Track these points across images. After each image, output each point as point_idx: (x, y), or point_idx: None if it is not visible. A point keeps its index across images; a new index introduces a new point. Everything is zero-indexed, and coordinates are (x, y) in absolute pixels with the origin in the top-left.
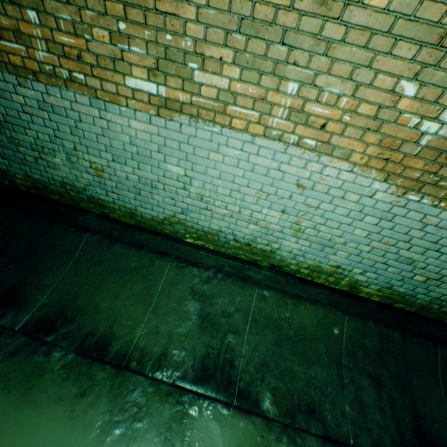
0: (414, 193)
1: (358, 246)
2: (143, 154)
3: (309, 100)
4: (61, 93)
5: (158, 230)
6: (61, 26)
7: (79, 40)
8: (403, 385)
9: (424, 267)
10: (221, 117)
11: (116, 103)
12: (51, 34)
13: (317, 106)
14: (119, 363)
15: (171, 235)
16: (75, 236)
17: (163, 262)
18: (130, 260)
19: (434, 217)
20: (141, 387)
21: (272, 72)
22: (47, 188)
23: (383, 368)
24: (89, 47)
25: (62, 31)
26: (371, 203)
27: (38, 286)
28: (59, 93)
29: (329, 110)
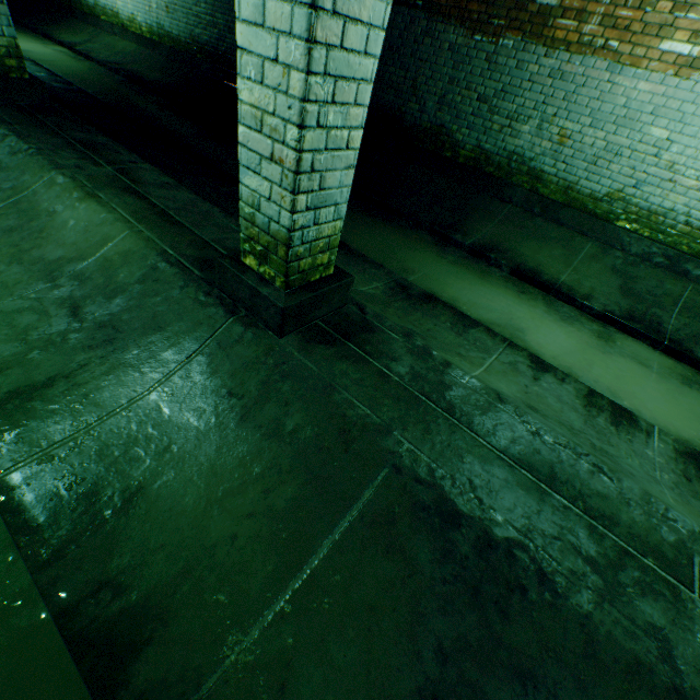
0: None
1: None
2: (629, 118)
3: None
4: (582, 61)
5: (586, 211)
6: (628, 3)
7: (637, 13)
8: None
9: None
10: None
11: (634, 66)
12: (612, 11)
13: None
14: (551, 285)
15: (600, 217)
16: (498, 205)
17: (583, 240)
18: (549, 232)
19: None
20: (567, 308)
21: None
22: (488, 160)
23: None
24: (642, 19)
25: (625, 8)
26: None
27: (471, 229)
28: (578, 62)
29: None
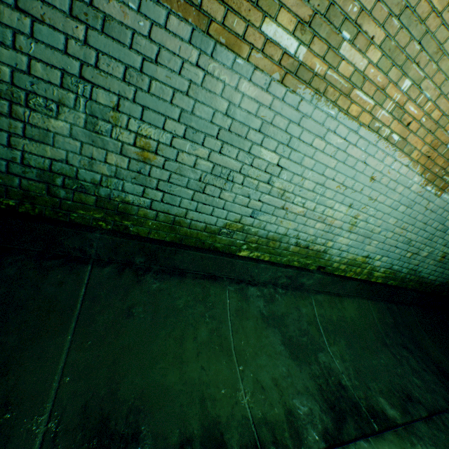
0: (430, 185)
1: (386, 233)
2: (236, 132)
3: (410, 99)
4: (141, 2)
5: (205, 245)
6: None
7: None
8: (416, 345)
9: (413, 245)
10: (343, 100)
11: (233, 49)
12: None
13: (412, 105)
14: None
15: (222, 250)
16: (62, 274)
17: (218, 288)
18: (175, 296)
19: (432, 203)
20: None
21: (400, 66)
22: None
23: (403, 336)
24: None
25: None
26: (407, 194)
27: (11, 402)
28: (134, 1)
29: (417, 111)
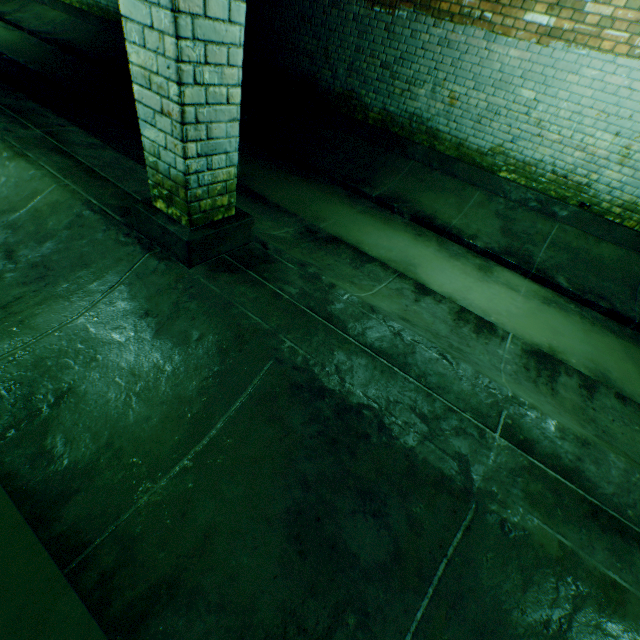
0: None
1: None
2: (504, 81)
3: None
4: (464, 30)
5: (475, 164)
6: None
7: None
8: None
9: None
10: (592, 41)
11: (505, 35)
12: None
13: None
14: (444, 228)
15: (486, 169)
16: (402, 161)
17: (473, 190)
18: (445, 184)
19: None
20: (457, 247)
21: None
22: (393, 122)
23: None
24: None
25: None
26: None
27: (379, 183)
28: (461, 31)
29: None
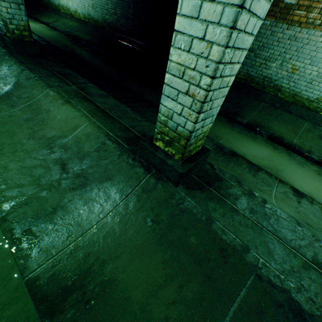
0: None
1: None
2: None
3: None
4: (307, 31)
5: (304, 106)
6: None
7: None
8: None
9: None
10: None
11: None
12: None
13: None
14: (290, 145)
15: (311, 110)
16: (257, 102)
17: (303, 121)
18: (284, 117)
19: None
20: (299, 157)
21: None
22: (252, 80)
23: None
24: None
25: None
26: None
27: (244, 114)
28: (305, 32)
29: None
